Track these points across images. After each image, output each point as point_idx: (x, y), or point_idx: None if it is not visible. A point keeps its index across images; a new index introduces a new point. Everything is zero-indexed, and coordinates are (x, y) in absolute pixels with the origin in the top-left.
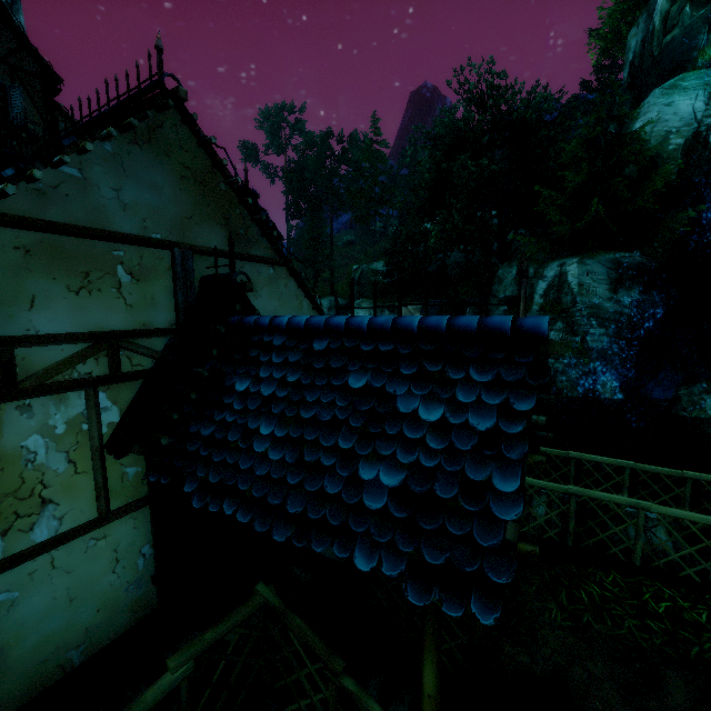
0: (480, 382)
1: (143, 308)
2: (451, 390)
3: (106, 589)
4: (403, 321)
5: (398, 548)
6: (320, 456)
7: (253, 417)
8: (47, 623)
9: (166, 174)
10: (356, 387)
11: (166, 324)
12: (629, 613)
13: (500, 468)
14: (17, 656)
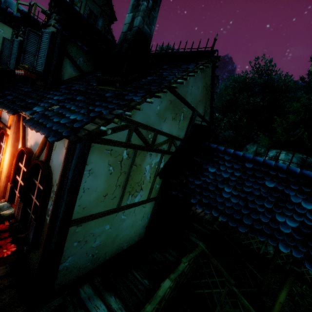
0: None
1: (180, 130)
2: None
3: (138, 225)
4: (292, 168)
5: (299, 248)
6: (256, 206)
7: (220, 183)
8: (125, 231)
9: (201, 84)
10: (269, 186)
11: (182, 137)
12: None
13: None
14: (117, 239)
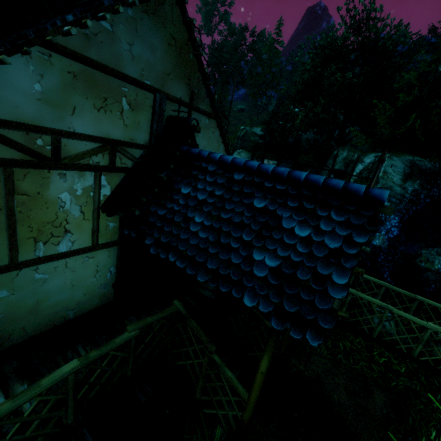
0: (336, 220)
1: (133, 128)
2: (317, 221)
3: (90, 284)
4: (295, 173)
5: (270, 299)
6: (230, 241)
7: (191, 210)
8: (60, 294)
9: (160, 40)
10: (258, 206)
11: (143, 142)
12: (363, 359)
13: (338, 270)
14: (44, 307)
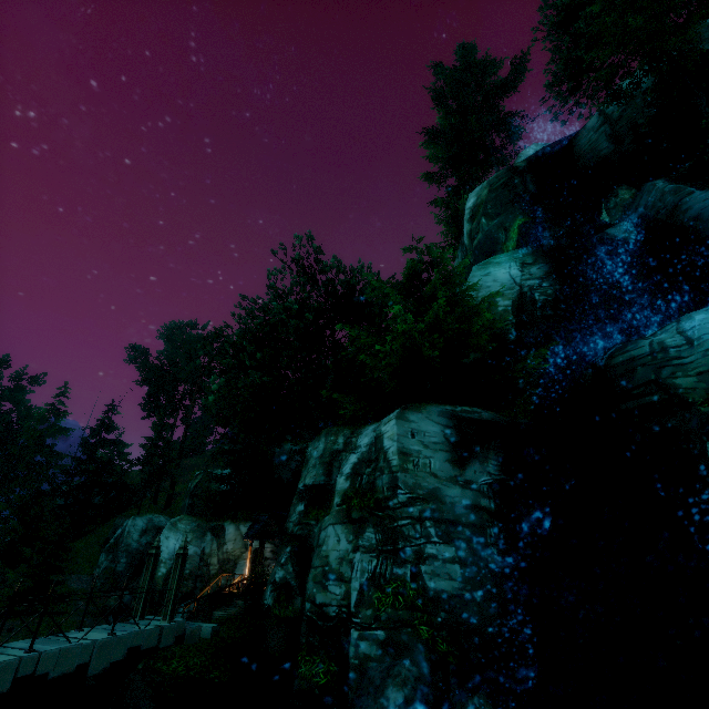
0: None
1: None
2: None
3: None
4: None
5: None
6: None
7: None
8: None
9: None
10: None
11: None
12: None
13: None
14: None
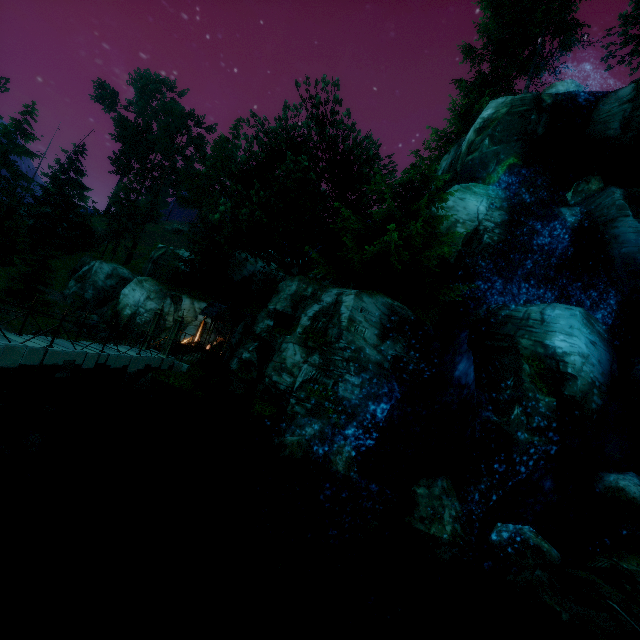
0: None
1: None
2: None
3: None
4: None
5: None
6: None
7: None
8: None
9: None
10: None
11: None
12: None
13: None
14: None
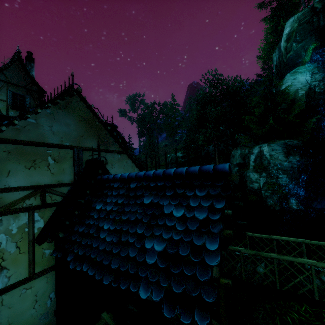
0: (200, 196)
1: (59, 174)
2: (187, 201)
3: (28, 318)
4: (167, 171)
5: (160, 284)
6: (128, 237)
7: (102, 221)
8: None
9: (72, 120)
10: (146, 203)
11: (69, 181)
12: None
13: (209, 237)
14: None
